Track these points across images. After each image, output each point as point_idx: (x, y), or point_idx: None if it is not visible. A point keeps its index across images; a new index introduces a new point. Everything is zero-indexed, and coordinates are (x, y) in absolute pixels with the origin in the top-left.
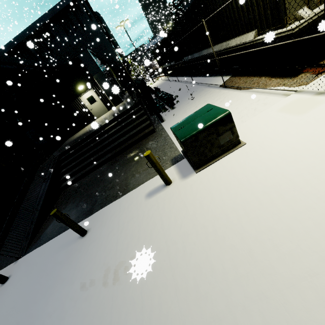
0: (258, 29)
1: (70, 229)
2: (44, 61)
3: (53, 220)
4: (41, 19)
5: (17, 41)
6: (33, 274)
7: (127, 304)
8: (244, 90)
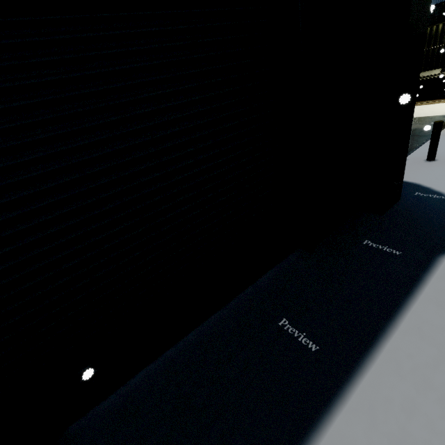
0: (442, 68)
1: None
2: None
3: None
4: None
5: None
6: None
7: None
8: (427, 104)
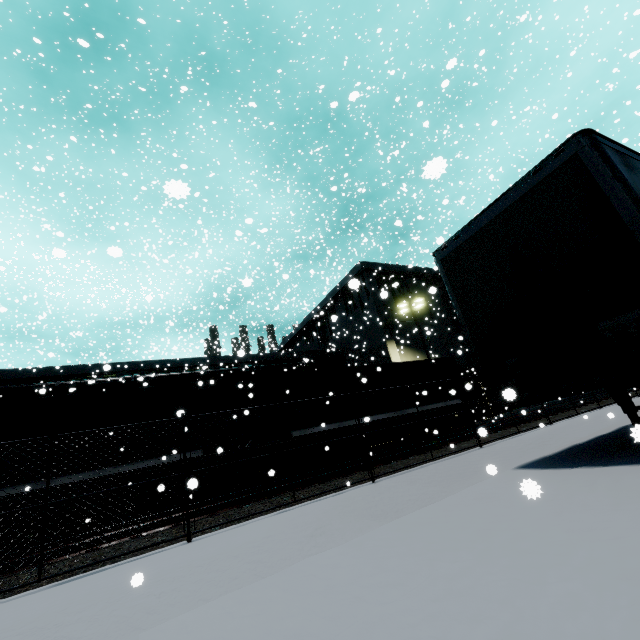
0: None
1: None
2: (321, 343)
3: None
4: (325, 299)
5: (307, 320)
6: None
7: None
8: None
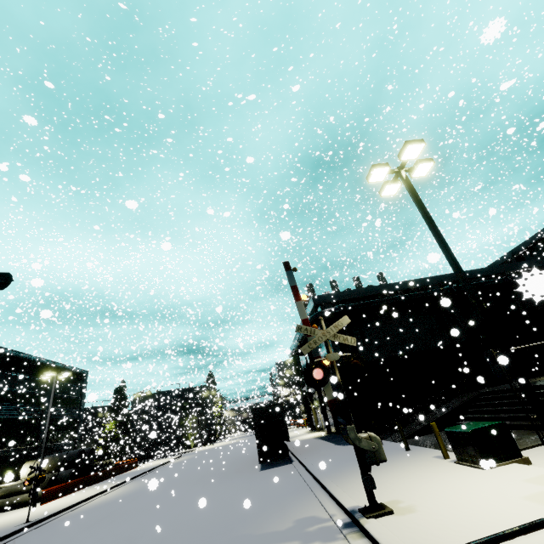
0: None
1: (412, 445)
2: None
3: (423, 438)
4: None
5: None
6: (384, 448)
7: (373, 467)
8: None
